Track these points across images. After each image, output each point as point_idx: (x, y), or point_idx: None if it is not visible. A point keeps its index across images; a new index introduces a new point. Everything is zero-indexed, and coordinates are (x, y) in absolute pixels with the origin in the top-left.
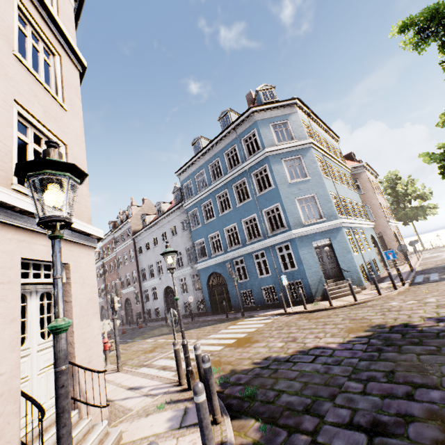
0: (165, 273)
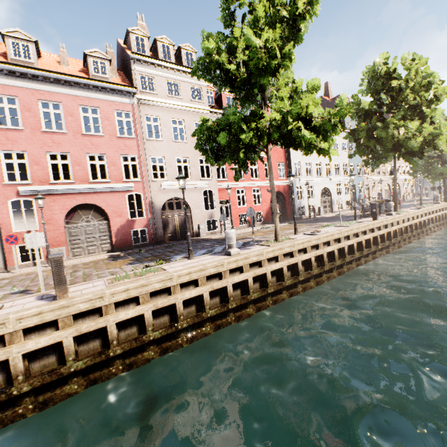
0: None
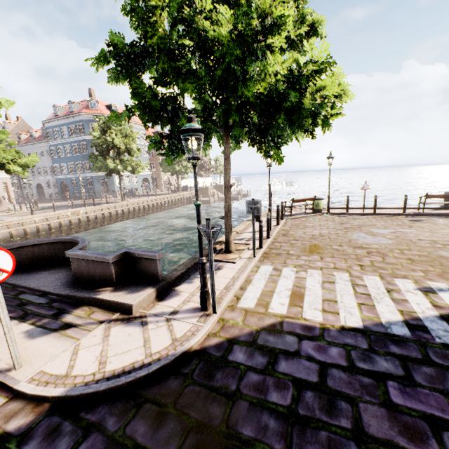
0: (37, 176)
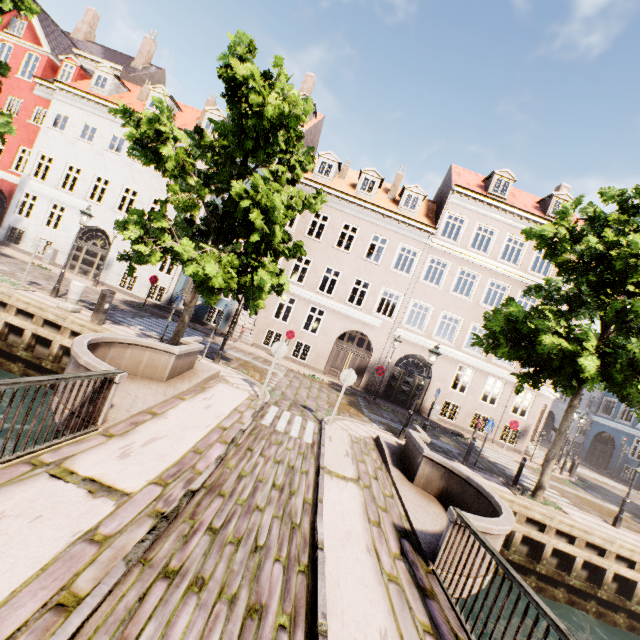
0: (555, 399)
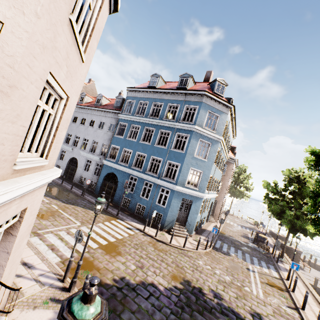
0: (78, 148)
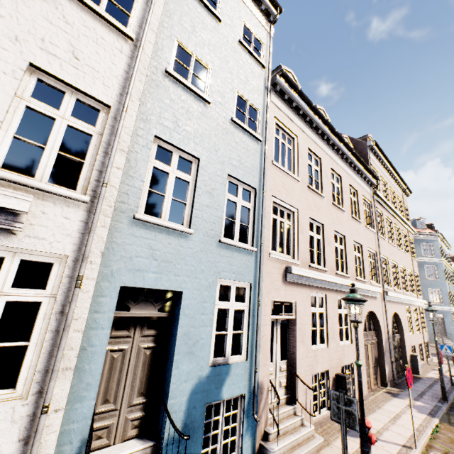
0: None
